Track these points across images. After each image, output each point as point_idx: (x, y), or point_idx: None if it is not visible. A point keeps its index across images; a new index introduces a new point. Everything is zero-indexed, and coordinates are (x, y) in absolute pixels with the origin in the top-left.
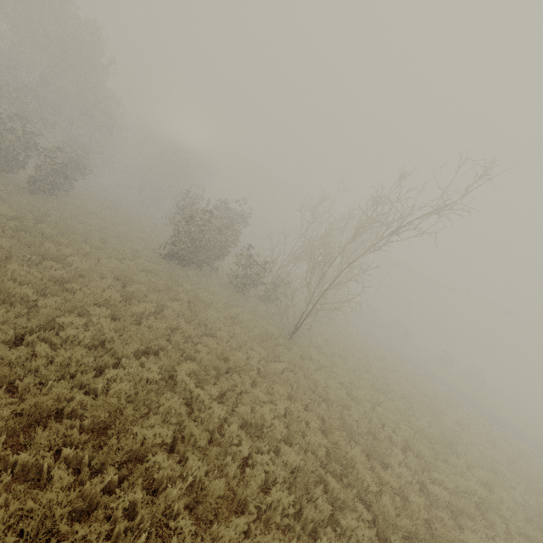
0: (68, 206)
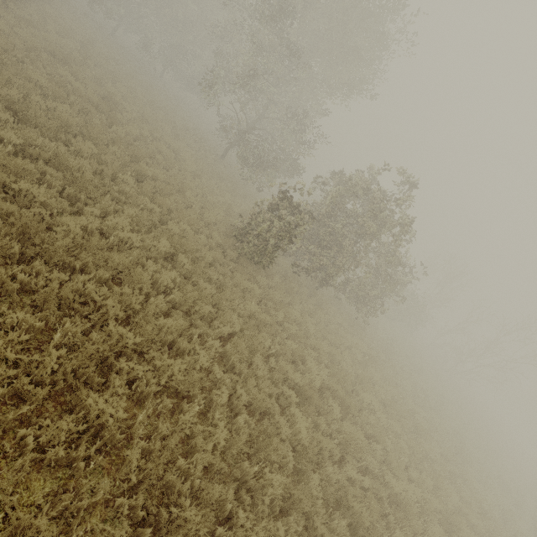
0: None
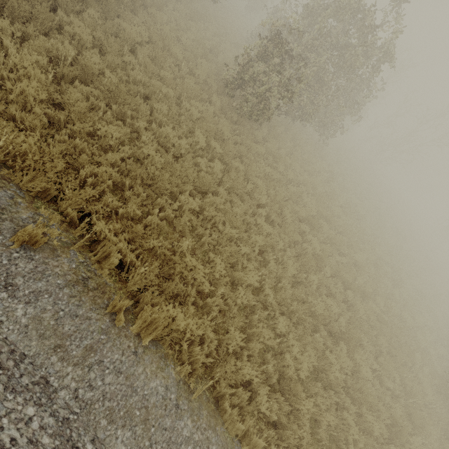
0: None
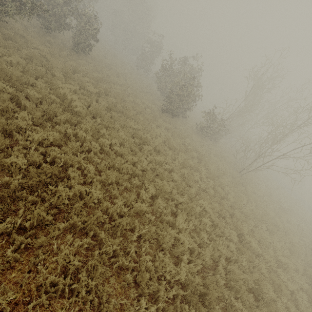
0: (96, 63)
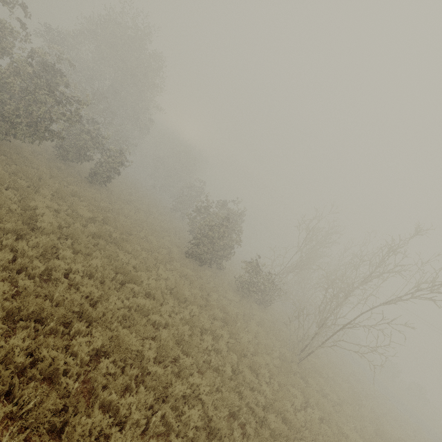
0: (113, 195)
